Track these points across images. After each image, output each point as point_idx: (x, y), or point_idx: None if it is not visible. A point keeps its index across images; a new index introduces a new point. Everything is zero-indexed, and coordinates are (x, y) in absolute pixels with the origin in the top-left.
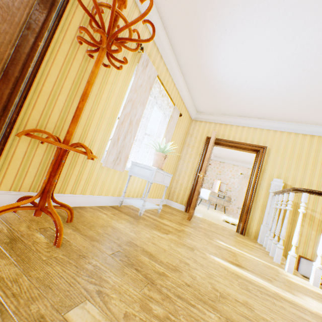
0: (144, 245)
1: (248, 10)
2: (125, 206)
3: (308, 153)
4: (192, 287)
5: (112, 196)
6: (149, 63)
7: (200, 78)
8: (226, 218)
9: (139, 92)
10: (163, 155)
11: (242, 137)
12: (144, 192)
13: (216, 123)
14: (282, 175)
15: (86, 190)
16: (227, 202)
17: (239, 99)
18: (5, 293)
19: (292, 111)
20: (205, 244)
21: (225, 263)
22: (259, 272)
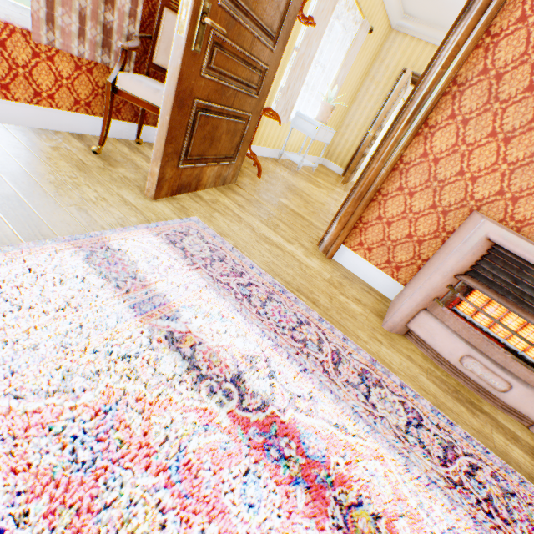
0: (302, 189)
1: None
2: (282, 160)
3: None
4: (328, 211)
5: (272, 149)
6: None
7: None
8: None
9: (318, 22)
10: (331, 107)
11: None
12: (301, 148)
13: (428, 42)
14: None
15: (256, 141)
16: None
17: None
18: (256, 188)
19: None
20: None
21: None
22: None
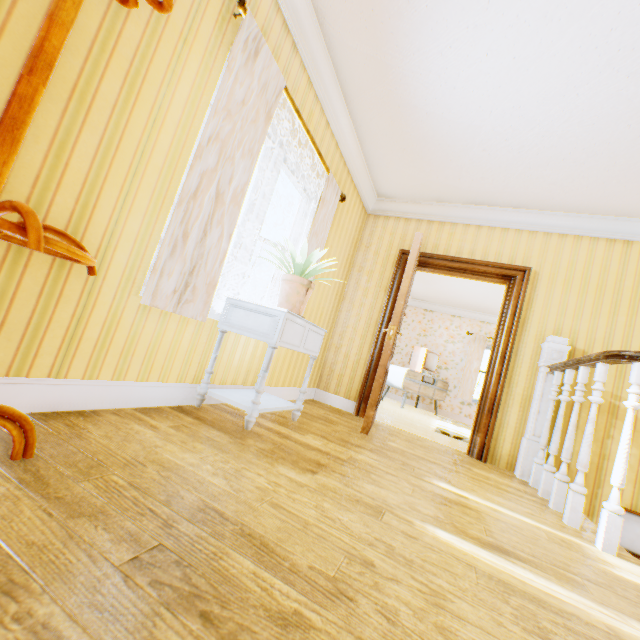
0: (247, 514)
1: None
2: (214, 406)
3: (620, 279)
4: None
5: (179, 384)
6: (262, 47)
7: (386, 108)
8: (441, 424)
9: (239, 121)
10: (304, 281)
11: (478, 249)
12: (260, 373)
13: (420, 219)
14: (564, 329)
15: (101, 369)
16: (441, 391)
17: (473, 160)
18: None
19: (588, 187)
20: (408, 494)
21: (465, 546)
22: (548, 564)
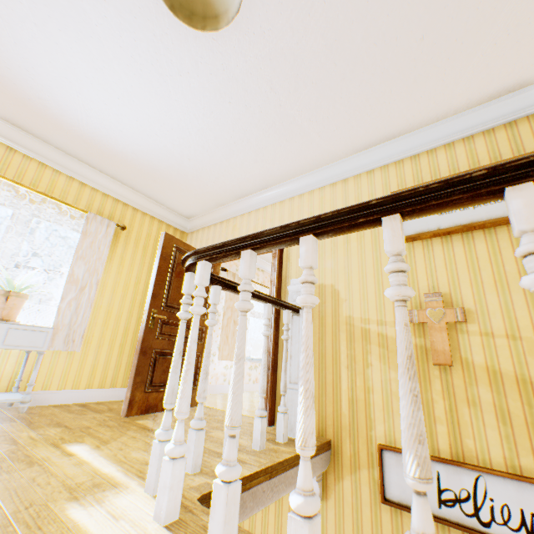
0: None
1: (2, 25)
2: None
3: None
4: None
5: None
6: None
7: (112, 160)
8: None
9: None
10: (2, 292)
11: (250, 230)
12: (18, 377)
13: (216, 223)
14: (314, 270)
15: None
16: None
17: (195, 169)
18: None
19: (278, 153)
20: None
21: None
22: None
